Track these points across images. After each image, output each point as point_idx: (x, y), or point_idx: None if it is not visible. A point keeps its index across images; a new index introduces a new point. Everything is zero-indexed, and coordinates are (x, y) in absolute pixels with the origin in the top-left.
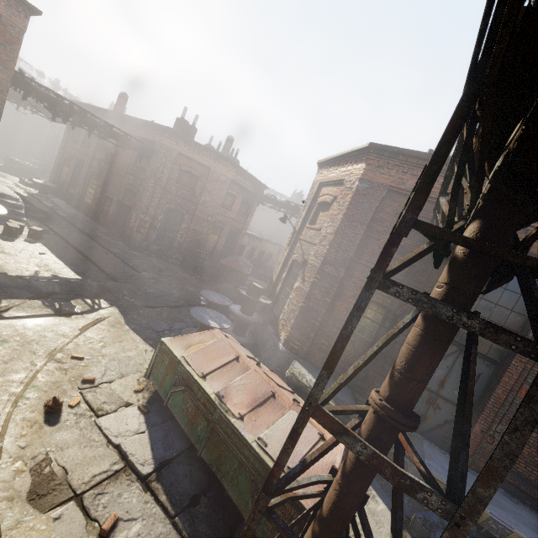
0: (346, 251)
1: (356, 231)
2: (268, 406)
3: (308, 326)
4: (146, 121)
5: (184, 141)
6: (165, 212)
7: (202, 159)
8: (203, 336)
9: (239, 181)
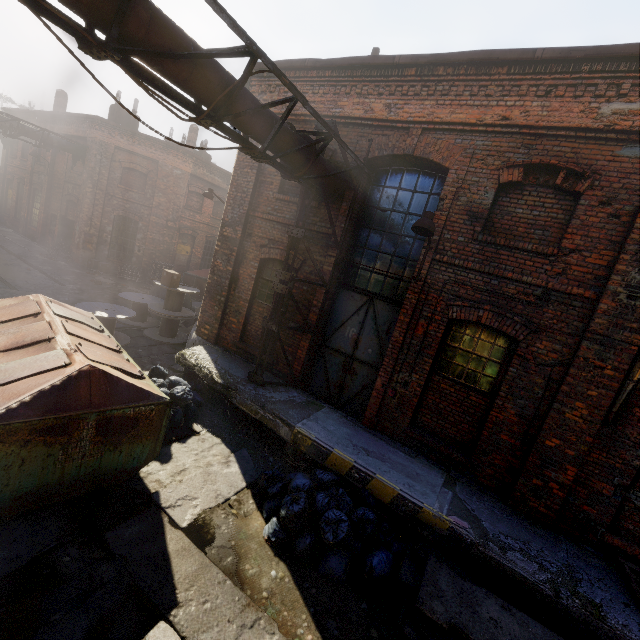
0: (241, 206)
1: (248, 178)
2: (32, 348)
3: (215, 305)
4: (74, 114)
5: (119, 131)
6: (114, 222)
7: (145, 151)
8: (13, 300)
9: (204, 176)
